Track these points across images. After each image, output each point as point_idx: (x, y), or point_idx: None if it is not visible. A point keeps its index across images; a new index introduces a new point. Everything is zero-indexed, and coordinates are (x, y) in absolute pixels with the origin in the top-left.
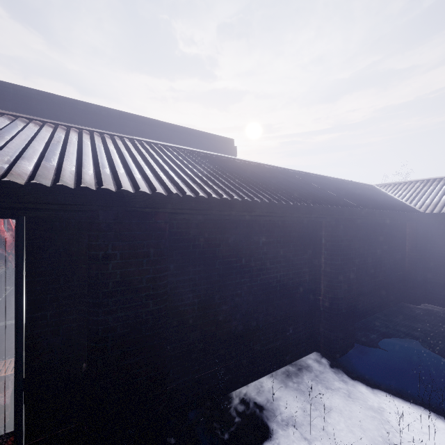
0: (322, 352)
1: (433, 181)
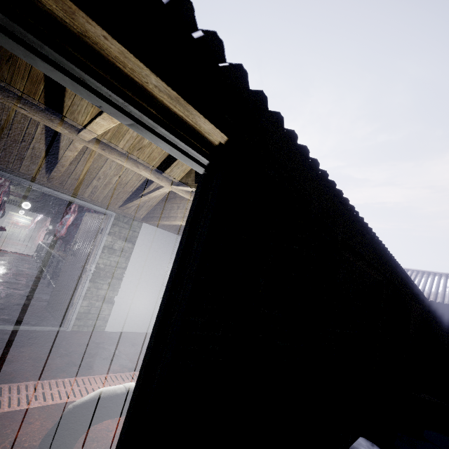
0: (371, 438)
1: (423, 273)
